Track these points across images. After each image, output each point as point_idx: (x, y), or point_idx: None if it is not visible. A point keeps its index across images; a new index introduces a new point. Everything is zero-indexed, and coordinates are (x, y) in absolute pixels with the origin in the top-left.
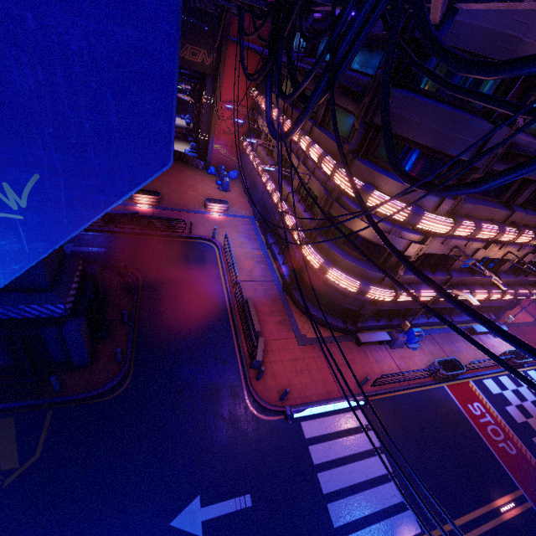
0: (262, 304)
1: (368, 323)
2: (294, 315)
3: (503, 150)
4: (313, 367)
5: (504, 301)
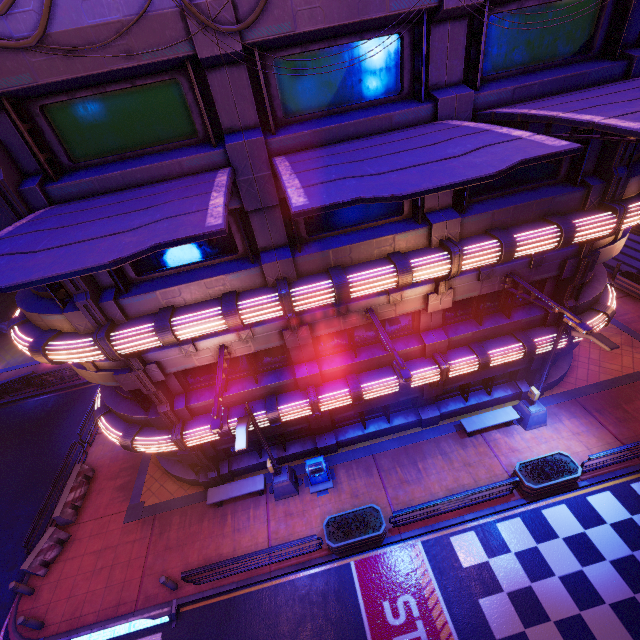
0: (114, 462)
1: (240, 464)
2: (148, 470)
3: None
4: (123, 559)
5: (504, 364)
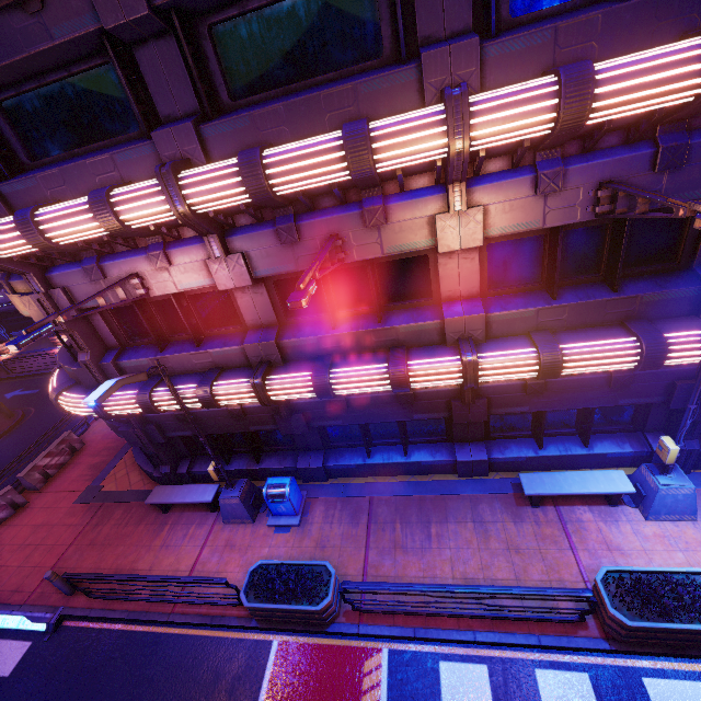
0: (104, 439)
1: (203, 467)
2: (126, 454)
3: None
4: (50, 541)
5: (610, 387)
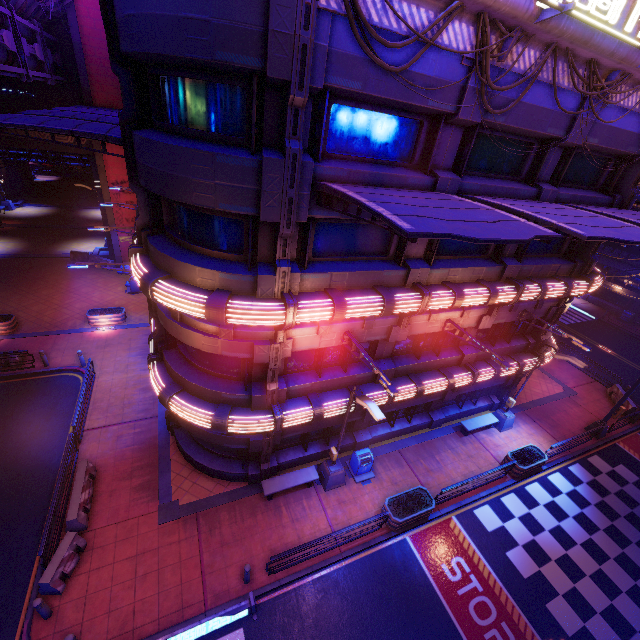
0: (121, 460)
1: (287, 457)
2: (171, 468)
3: (306, 190)
4: (171, 561)
5: (495, 379)
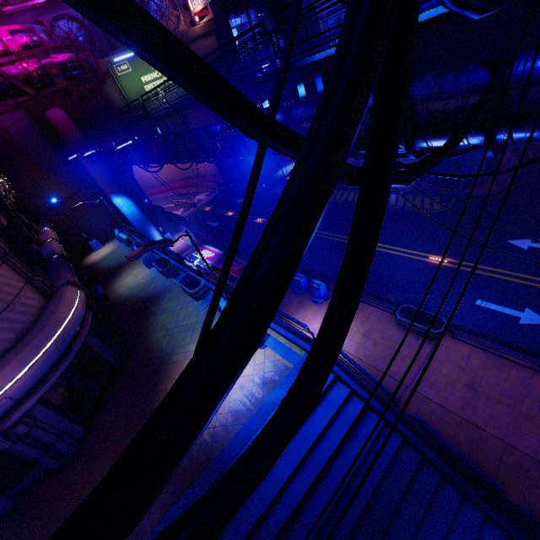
0: None
1: None
2: None
3: None
4: None
5: None
